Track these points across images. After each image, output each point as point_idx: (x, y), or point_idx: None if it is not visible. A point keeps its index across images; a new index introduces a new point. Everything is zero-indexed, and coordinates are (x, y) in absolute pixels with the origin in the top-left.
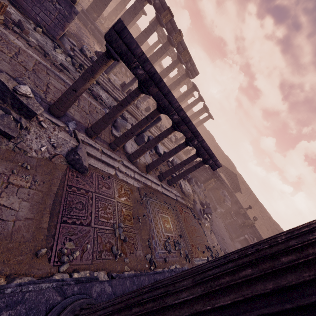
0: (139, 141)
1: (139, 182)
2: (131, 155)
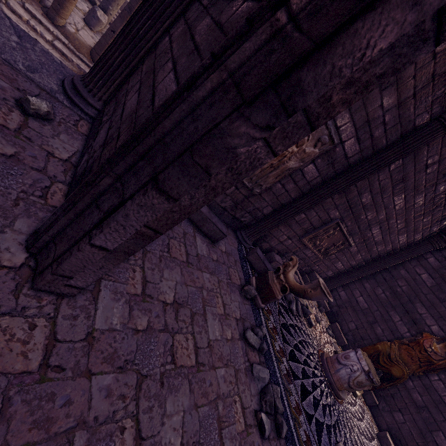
0: (90, 18)
1: (67, 61)
2: (49, 7)
